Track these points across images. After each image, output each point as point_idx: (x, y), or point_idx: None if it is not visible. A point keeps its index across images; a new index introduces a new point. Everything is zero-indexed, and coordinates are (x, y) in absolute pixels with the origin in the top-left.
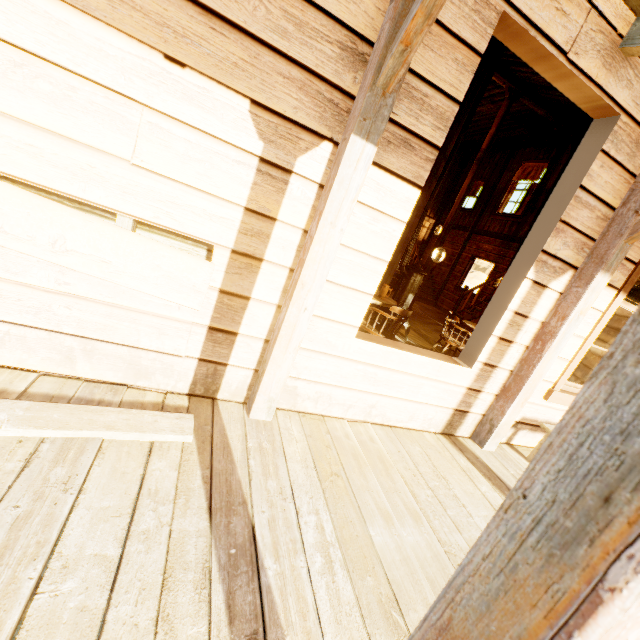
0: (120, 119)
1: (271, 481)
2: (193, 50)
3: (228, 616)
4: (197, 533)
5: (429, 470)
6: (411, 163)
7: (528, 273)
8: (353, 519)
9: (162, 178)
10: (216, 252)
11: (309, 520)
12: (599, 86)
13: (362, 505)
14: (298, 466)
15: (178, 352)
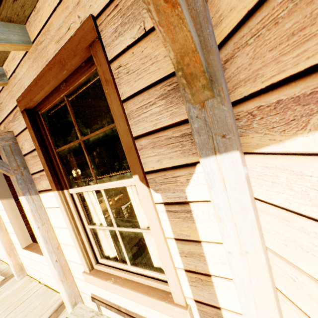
0: None
1: None
2: None
3: None
4: None
5: (20, 317)
6: None
7: None
8: None
9: None
10: None
11: None
12: None
13: None
14: None
15: None
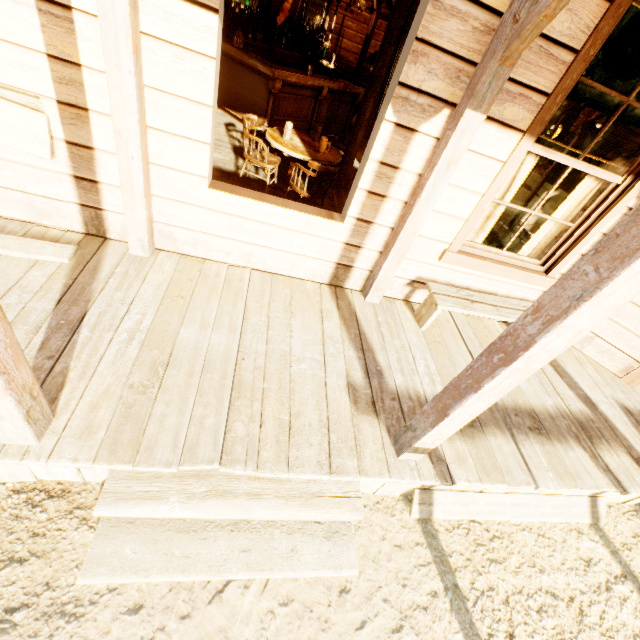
0: None
1: (119, 293)
2: None
3: (40, 347)
4: (43, 310)
5: (281, 306)
6: None
7: (386, 114)
8: (172, 322)
9: None
10: (45, 104)
11: (134, 317)
12: None
13: (189, 316)
14: (151, 288)
15: (60, 198)
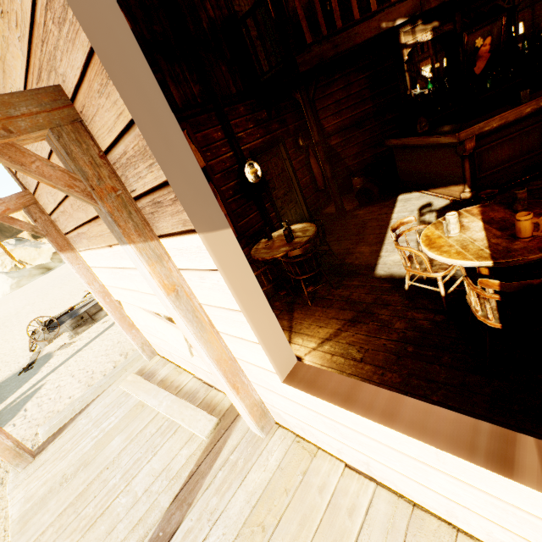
0: (127, 277)
1: (215, 498)
2: (107, 238)
3: None
4: (161, 508)
5: None
6: (172, 215)
7: None
8: None
9: (147, 294)
10: None
11: None
12: None
13: None
14: (243, 496)
15: None
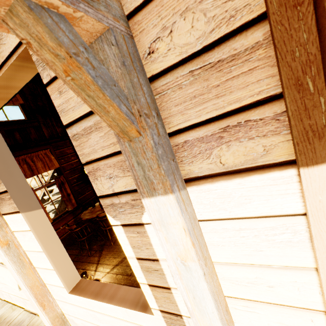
0: None
1: None
2: None
3: None
4: None
5: None
6: (9, 204)
7: (110, 221)
8: None
9: None
10: None
11: None
12: (1, 65)
13: None
14: None
15: None
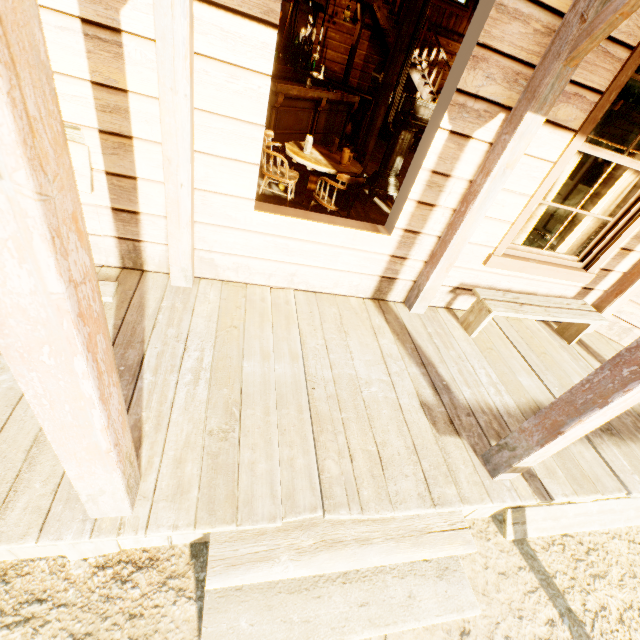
0: None
1: (172, 329)
2: None
3: None
4: None
5: (334, 327)
6: None
7: (442, 122)
8: (233, 356)
9: None
10: (85, 134)
11: (193, 355)
12: None
13: (247, 348)
14: (201, 320)
15: (96, 232)
